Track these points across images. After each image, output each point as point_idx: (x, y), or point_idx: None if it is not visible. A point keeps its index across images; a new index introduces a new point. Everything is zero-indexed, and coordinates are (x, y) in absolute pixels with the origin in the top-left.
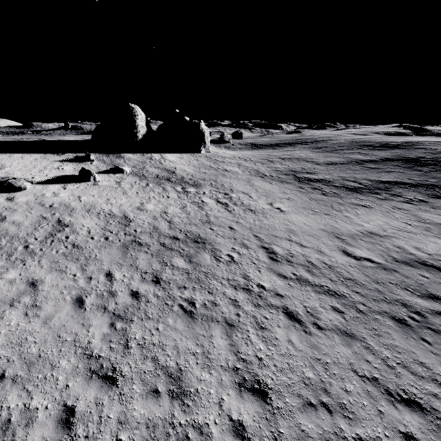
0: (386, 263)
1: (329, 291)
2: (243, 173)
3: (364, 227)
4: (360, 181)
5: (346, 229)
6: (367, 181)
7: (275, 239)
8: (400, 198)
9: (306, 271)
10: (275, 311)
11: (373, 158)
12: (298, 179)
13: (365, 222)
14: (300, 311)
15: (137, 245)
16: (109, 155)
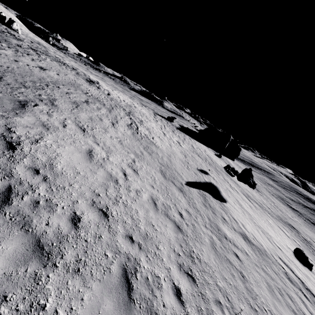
0: None
1: None
2: (264, 189)
3: None
4: (312, 220)
5: None
6: None
7: (311, 237)
8: None
9: None
10: None
11: (308, 206)
12: (287, 205)
13: None
14: None
15: (284, 222)
16: (217, 153)
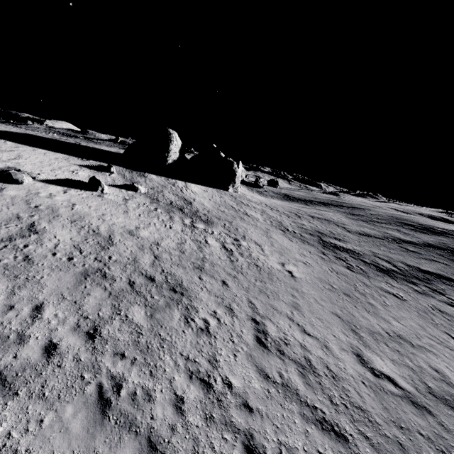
0: (417, 393)
1: (323, 420)
2: (264, 222)
3: (392, 325)
4: (395, 263)
5: (368, 322)
6: (403, 265)
7: (272, 312)
8: (443, 296)
9: (299, 374)
10: (232, 438)
11: (413, 240)
12: (322, 243)
13: (394, 319)
14: (269, 448)
15: (100, 276)
16: (133, 171)
